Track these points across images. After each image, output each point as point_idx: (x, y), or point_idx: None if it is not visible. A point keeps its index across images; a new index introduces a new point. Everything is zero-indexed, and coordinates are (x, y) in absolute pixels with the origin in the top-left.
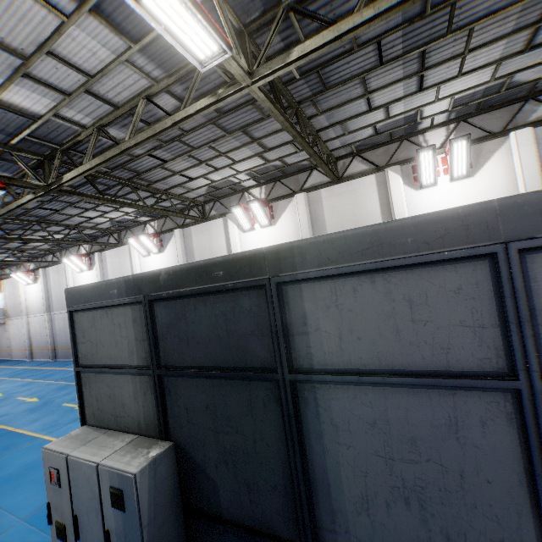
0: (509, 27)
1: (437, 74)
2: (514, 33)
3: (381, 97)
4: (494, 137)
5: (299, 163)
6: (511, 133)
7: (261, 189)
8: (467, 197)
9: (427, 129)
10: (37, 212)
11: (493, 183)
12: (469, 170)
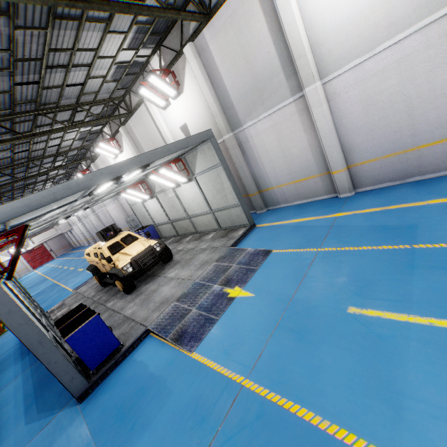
0: (70, 32)
1: (83, 58)
2: (78, 31)
3: (76, 79)
4: (179, 56)
5: (105, 109)
6: (183, 51)
7: (107, 128)
8: (187, 109)
9: (148, 59)
10: (18, 184)
11: (193, 94)
12: (175, 91)
